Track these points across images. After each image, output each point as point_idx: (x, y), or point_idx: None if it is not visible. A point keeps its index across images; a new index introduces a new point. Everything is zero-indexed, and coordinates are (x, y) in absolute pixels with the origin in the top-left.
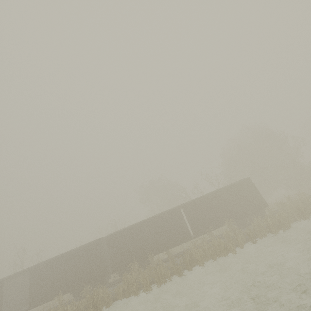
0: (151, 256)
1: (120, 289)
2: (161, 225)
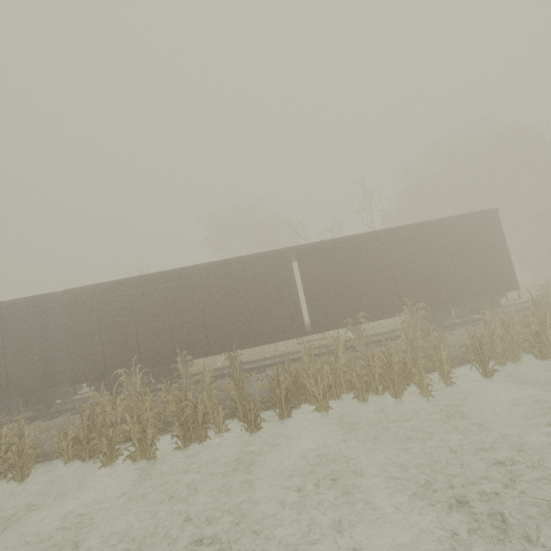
0: (184, 360)
1: (69, 436)
2: (228, 287)
